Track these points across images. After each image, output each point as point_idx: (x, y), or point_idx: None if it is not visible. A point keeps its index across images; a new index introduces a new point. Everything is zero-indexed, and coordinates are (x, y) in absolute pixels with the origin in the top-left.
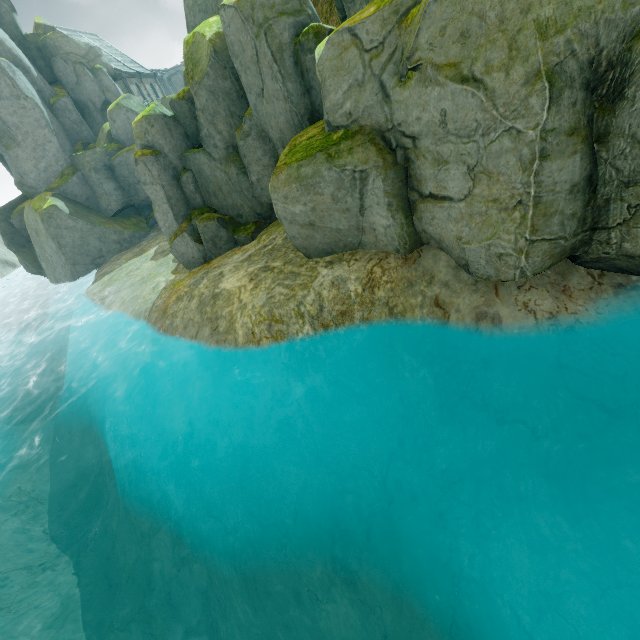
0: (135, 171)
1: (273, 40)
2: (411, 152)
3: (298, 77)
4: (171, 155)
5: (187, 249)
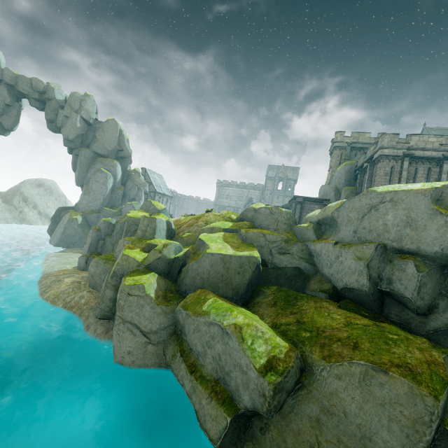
0: None
1: (128, 228)
2: None
3: None
4: (103, 233)
5: (82, 262)
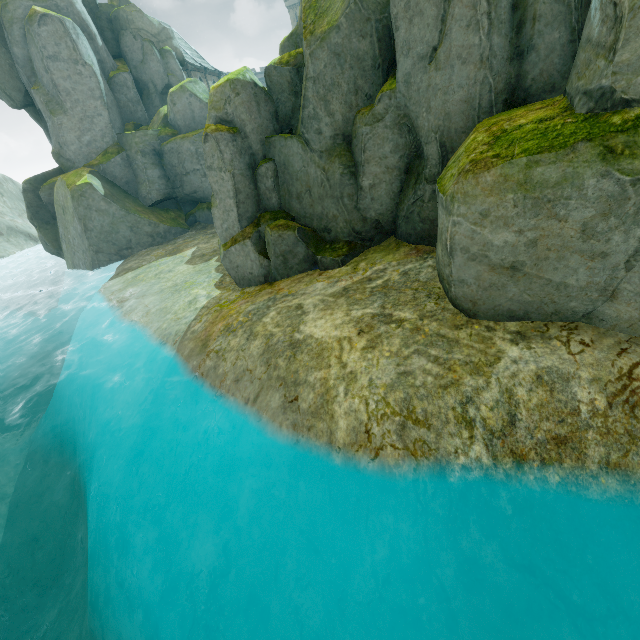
0: (186, 161)
1: None
2: None
3: (510, 30)
4: (253, 136)
5: (245, 261)
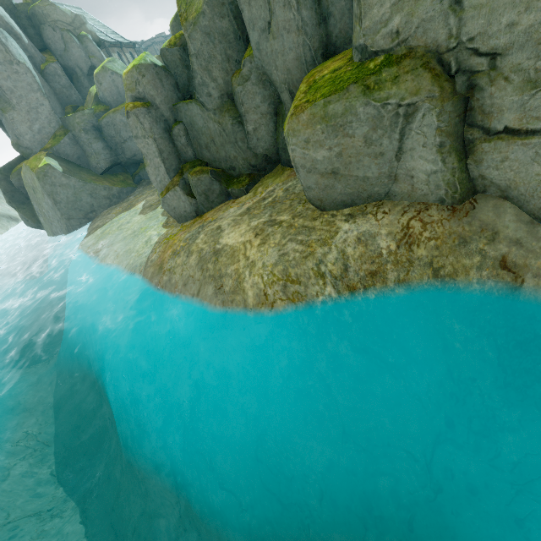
0: (121, 131)
1: None
2: (482, 76)
3: (314, 3)
4: (162, 107)
5: (179, 203)
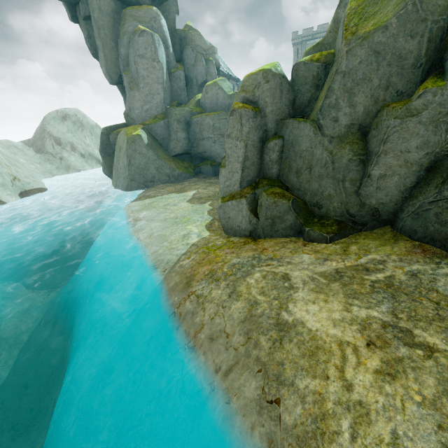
0: (204, 130)
1: None
2: None
3: None
4: (270, 116)
5: (237, 215)
